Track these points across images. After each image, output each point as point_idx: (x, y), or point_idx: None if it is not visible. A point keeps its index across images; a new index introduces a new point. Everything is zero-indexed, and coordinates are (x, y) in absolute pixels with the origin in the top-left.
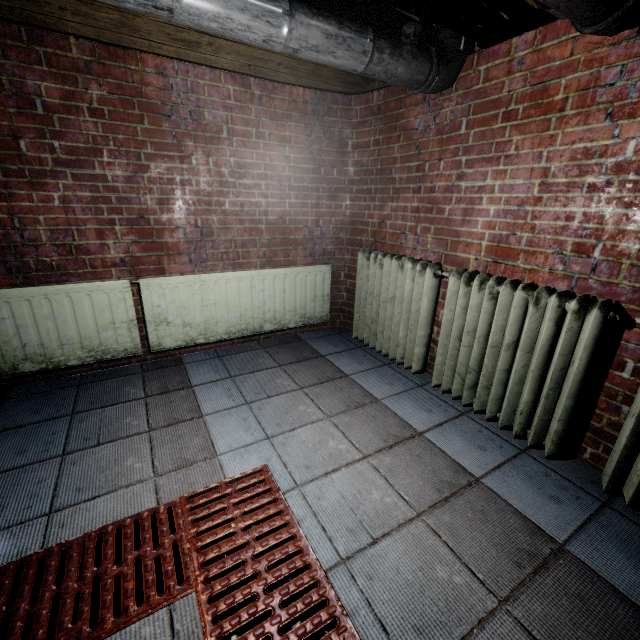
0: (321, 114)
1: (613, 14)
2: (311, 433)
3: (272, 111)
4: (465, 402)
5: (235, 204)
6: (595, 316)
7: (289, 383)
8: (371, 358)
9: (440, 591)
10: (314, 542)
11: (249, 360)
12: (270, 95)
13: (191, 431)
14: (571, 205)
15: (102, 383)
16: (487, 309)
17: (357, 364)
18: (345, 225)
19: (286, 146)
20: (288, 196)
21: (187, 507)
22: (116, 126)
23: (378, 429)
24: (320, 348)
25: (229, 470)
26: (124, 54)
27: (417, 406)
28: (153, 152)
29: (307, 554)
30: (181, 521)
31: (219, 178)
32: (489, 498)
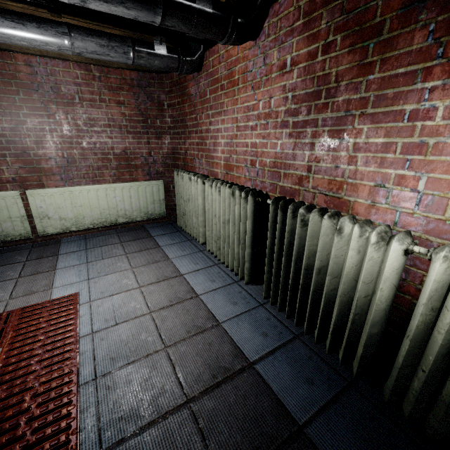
0: (144, 86)
1: (226, 35)
2: (116, 276)
3: (109, 85)
4: (218, 258)
5: (90, 143)
6: (249, 199)
7: (120, 251)
8: (182, 237)
9: (136, 344)
10: (82, 325)
11: (103, 240)
12: (106, 75)
13: (44, 277)
14: (247, 138)
15: (2, 254)
16: (220, 201)
17: (171, 240)
18: (169, 155)
19: (122, 106)
20: (127, 137)
21: (20, 312)
22: (1, 97)
23: (158, 273)
24: (153, 232)
25: (55, 295)
26: (2, 54)
27: (191, 261)
28: (28, 112)
29: (74, 331)
30: (12, 319)
31: (76, 127)
32: (197, 304)
